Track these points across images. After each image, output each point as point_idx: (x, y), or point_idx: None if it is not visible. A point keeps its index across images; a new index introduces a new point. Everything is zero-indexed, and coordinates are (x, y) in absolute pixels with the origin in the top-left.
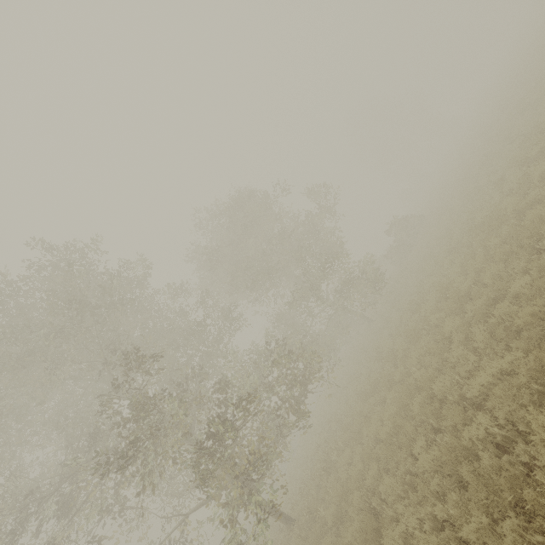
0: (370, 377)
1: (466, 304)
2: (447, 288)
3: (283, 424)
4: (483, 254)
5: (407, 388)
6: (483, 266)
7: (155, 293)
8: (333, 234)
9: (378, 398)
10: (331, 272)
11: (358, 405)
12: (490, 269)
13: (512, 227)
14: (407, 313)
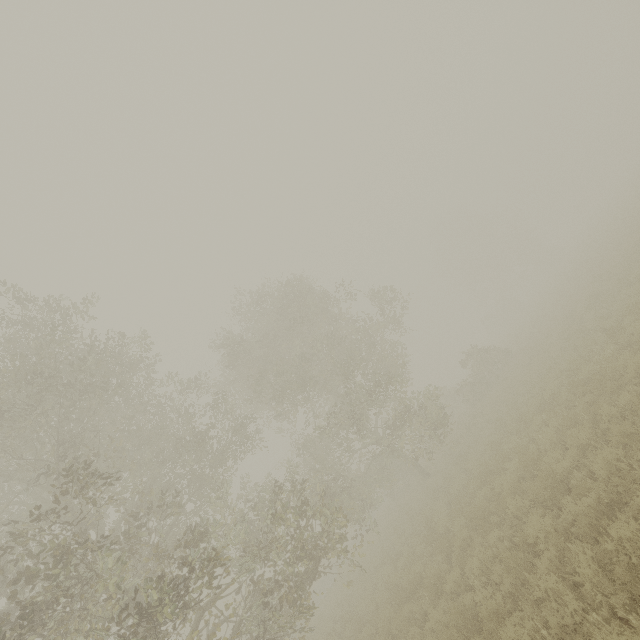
0: (412, 568)
1: (562, 495)
2: (535, 460)
3: (270, 618)
4: (591, 425)
5: (461, 615)
6: (590, 442)
7: (154, 381)
8: (395, 351)
9: (417, 610)
10: (384, 400)
11: (386, 611)
12: (604, 454)
13: (636, 398)
14: (475, 481)
